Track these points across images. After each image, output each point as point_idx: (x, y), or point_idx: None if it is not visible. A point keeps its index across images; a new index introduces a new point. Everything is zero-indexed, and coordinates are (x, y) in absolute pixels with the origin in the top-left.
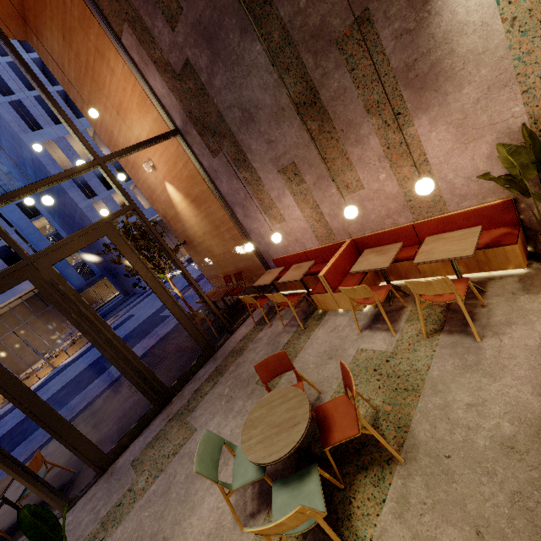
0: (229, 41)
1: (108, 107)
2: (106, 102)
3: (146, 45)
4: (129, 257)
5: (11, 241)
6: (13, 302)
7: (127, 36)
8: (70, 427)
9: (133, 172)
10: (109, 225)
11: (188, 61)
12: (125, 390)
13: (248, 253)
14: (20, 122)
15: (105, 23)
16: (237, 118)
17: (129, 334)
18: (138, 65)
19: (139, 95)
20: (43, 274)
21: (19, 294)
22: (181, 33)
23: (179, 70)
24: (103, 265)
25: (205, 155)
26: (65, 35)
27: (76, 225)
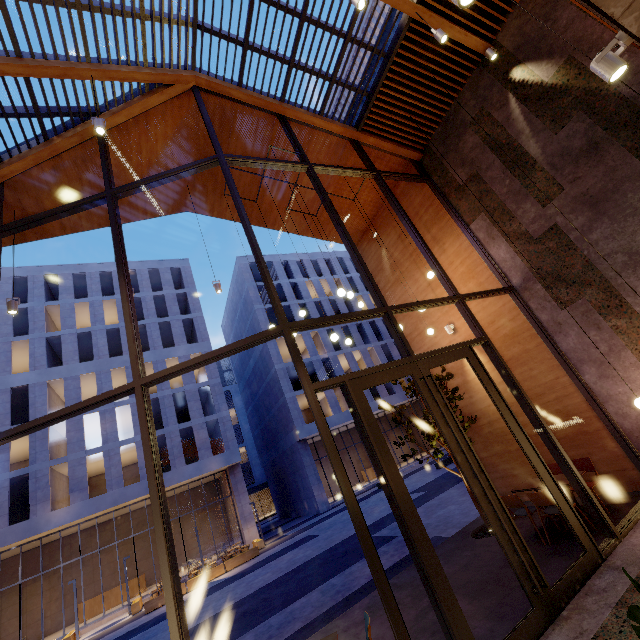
0: (625, 200)
1: (419, 281)
2: (418, 278)
3: (501, 224)
4: (487, 384)
5: (404, 338)
6: (193, 481)
7: (478, 222)
8: (444, 575)
9: (418, 339)
10: (468, 349)
11: (556, 225)
12: (407, 599)
13: (592, 433)
14: (267, 322)
15: (458, 217)
16: (619, 263)
17: (326, 552)
18: (480, 241)
19: (467, 265)
20: (422, 374)
21: (205, 473)
22: (554, 207)
23: (538, 235)
24: (274, 469)
25: (547, 308)
26: (402, 235)
27: (269, 417)
